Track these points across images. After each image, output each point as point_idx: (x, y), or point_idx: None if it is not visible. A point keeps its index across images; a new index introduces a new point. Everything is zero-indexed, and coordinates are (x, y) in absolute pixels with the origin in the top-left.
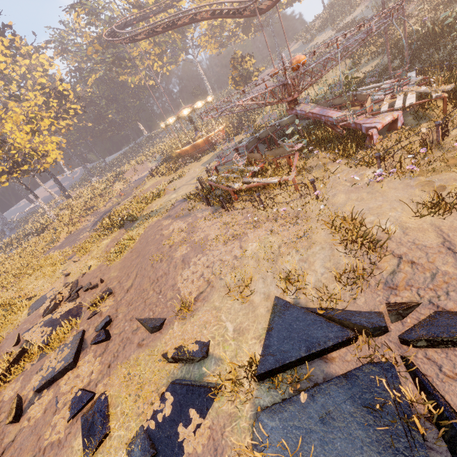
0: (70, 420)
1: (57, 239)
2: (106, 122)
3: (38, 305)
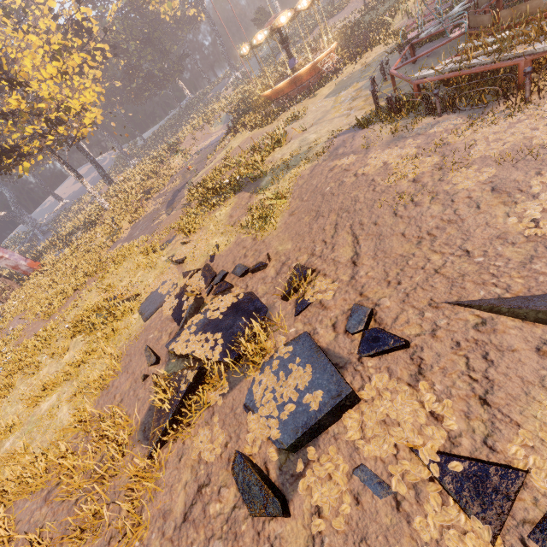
0: (496, 541)
1: (119, 230)
2: (141, 76)
3: (155, 306)
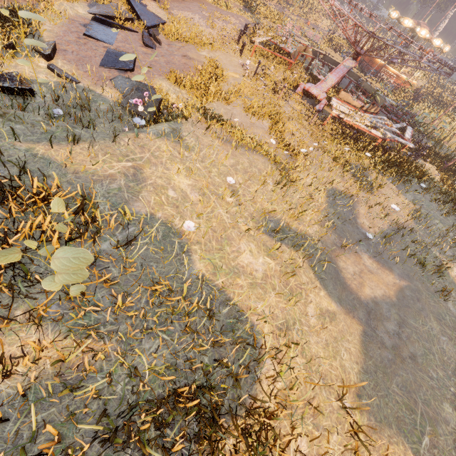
0: None
1: None
2: None
3: None
